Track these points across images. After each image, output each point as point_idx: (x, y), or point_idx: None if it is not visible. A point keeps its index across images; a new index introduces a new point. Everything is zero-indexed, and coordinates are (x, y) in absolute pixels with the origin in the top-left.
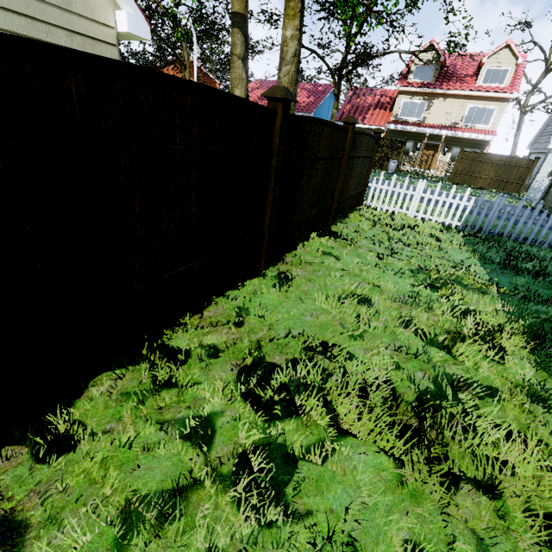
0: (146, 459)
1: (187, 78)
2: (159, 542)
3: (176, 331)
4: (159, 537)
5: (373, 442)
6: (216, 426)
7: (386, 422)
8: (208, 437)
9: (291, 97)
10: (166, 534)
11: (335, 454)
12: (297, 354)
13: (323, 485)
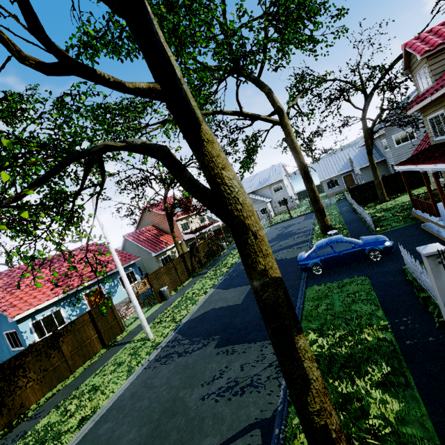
0: None
1: None
2: None
3: None
4: None
5: None
6: None
7: None
8: None
9: None
10: None
11: None
12: None
13: None
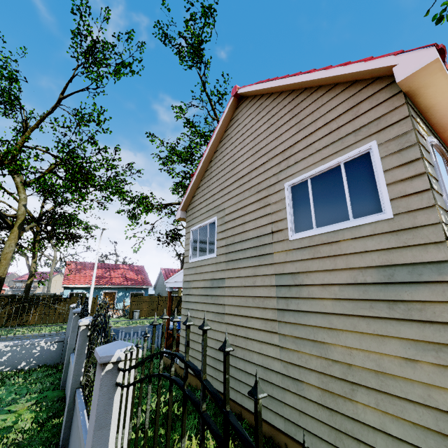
0: None
1: (34, 265)
2: None
3: None
4: None
5: None
6: None
7: None
8: None
9: None
10: None
11: None
12: None
13: None
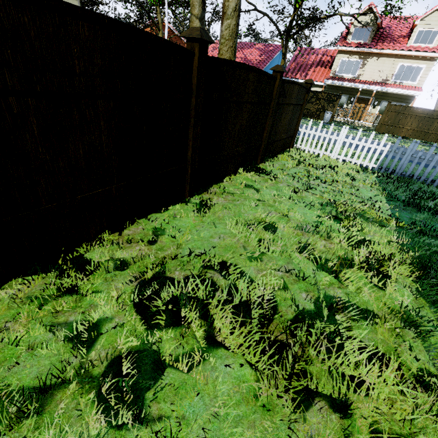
0: (28, 356)
1: None
2: (12, 436)
3: (93, 245)
4: (12, 431)
5: (242, 354)
6: (102, 331)
7: (254, 338)
8: (91, 340)
9: (207, 37)
10: (21, 428)
11: (203, 363)
12: (196, 271)
13: (183, 392)
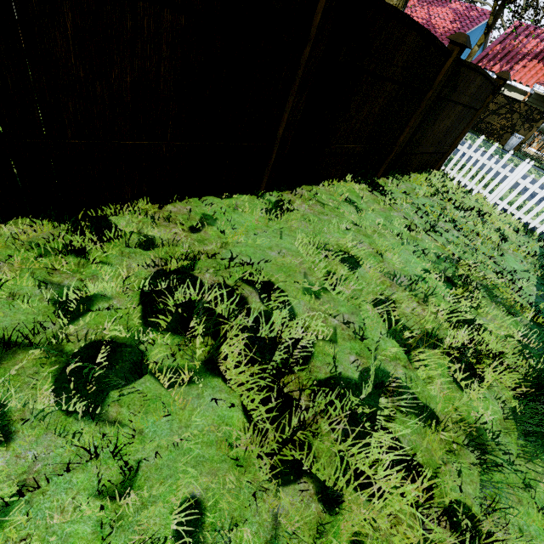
0: (6, 304)
1: None
2: None
3: (124, 210)
4: None
5: (240, 394)
6: (94, 308)
7: (258, 382)
8: (77, 313)
9: None
10: None
11: (189, 386)
12: (231, 282)
13: (153, 406)
